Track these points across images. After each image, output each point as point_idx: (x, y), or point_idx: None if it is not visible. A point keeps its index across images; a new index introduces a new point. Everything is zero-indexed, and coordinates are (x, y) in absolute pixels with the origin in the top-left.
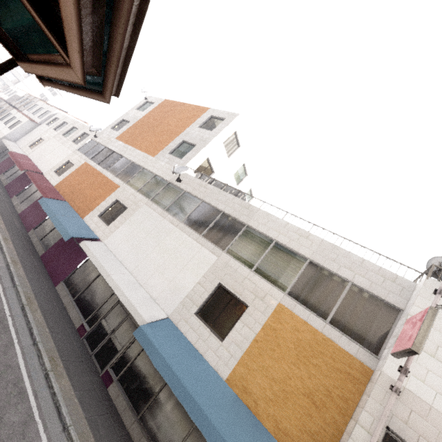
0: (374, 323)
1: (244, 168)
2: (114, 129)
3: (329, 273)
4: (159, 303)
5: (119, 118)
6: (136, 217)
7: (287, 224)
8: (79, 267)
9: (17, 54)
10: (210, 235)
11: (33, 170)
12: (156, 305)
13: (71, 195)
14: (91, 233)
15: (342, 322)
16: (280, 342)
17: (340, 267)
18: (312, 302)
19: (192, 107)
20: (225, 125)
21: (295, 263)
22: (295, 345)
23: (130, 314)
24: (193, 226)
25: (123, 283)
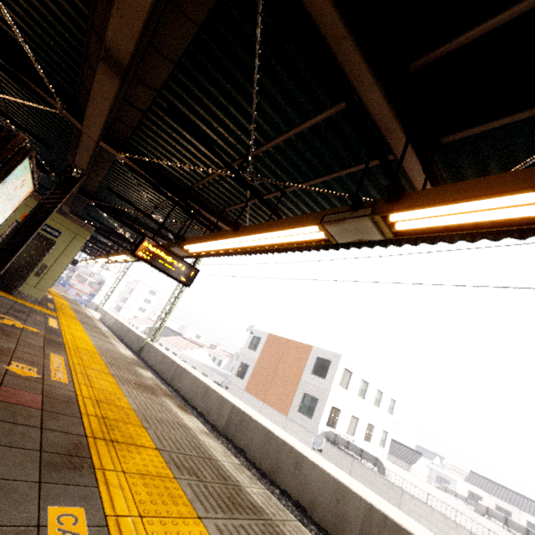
0: None
1: (363, 380)
2: (238, 375)
3: None
4: None
5: (237, 361)
6: None
7: (433, 511)
8: None
9: None
10: None
11: None
12: None
13: None
14: None
15: None
16: None
17: None
18: None
19: (296, 345)
20: (334, 371)
21: None
22: None
23: None
24: None
25: None
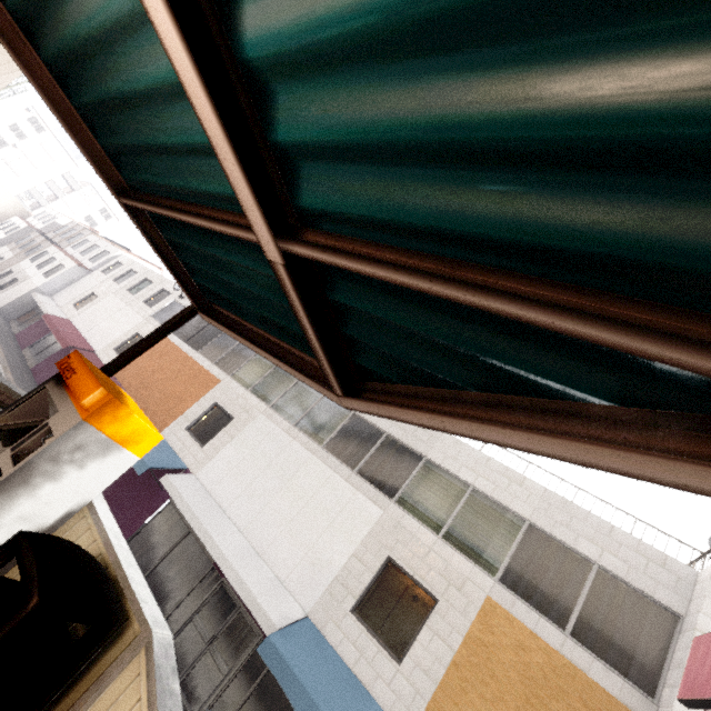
0: (641, 638)
1: None
2: None
3: (562, 547)
4: (290, 589)
5: None
6: (248, 435)
7: (489, 460)
8: (154, 517)
9: (199, 301)
10: (369, 471)
11: (81, 347)
12: (286, 593)
13: (141, 390)
14: (175, 458)
15: (591, 635)
16: (494, 668)
17: (578, 538)
18: (539, 597)
19: None
20: None
21: (506, 526)
22: (521, 675)
23: (243, 607)
24: (340, 454)
25: (234, 552)
